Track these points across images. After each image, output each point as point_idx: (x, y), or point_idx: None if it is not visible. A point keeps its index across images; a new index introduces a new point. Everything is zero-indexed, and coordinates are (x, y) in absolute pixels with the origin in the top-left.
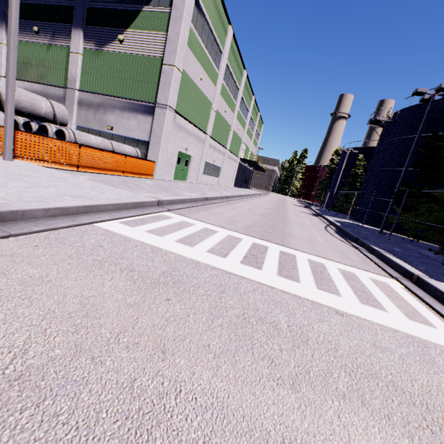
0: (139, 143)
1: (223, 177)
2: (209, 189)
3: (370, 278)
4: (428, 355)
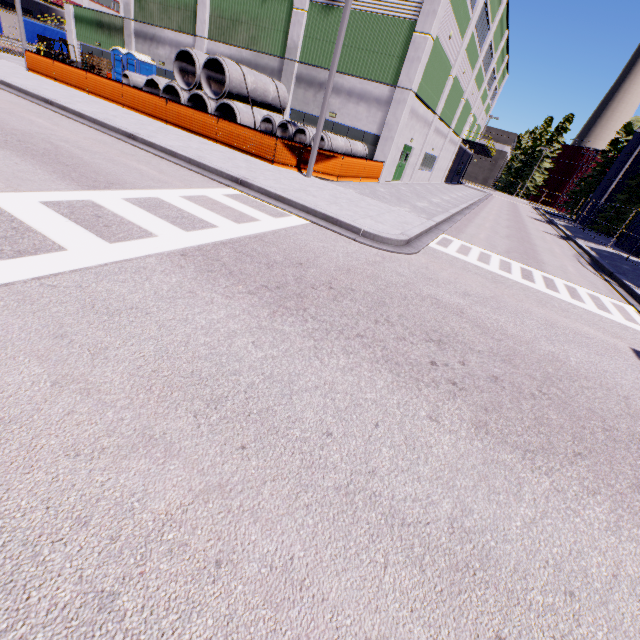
0: (365, 136)
1: (436, 171)
2: (428, 194)
3: (610, 302)
4: (626, 329)
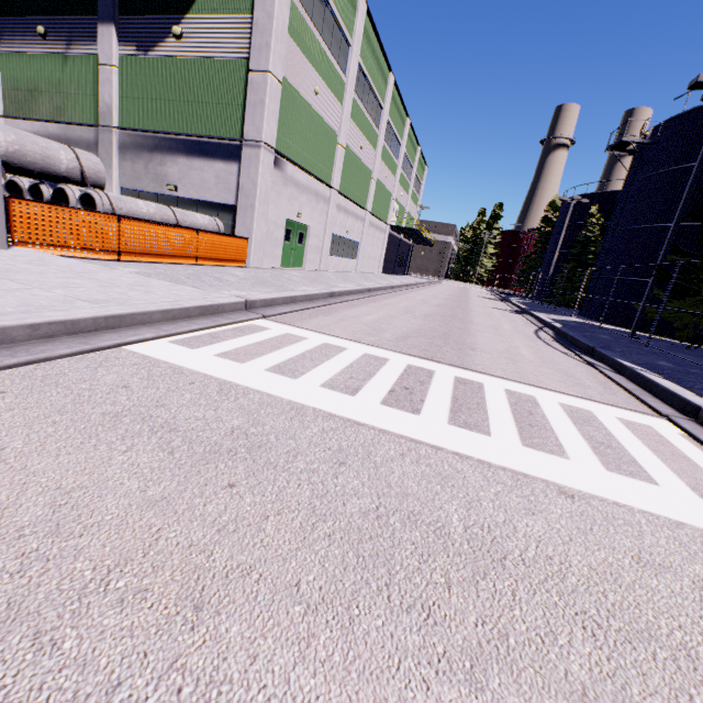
0: (220, 209)
1: (364, 259)
2: (340, 280)
3: (619, 419)
4: None
